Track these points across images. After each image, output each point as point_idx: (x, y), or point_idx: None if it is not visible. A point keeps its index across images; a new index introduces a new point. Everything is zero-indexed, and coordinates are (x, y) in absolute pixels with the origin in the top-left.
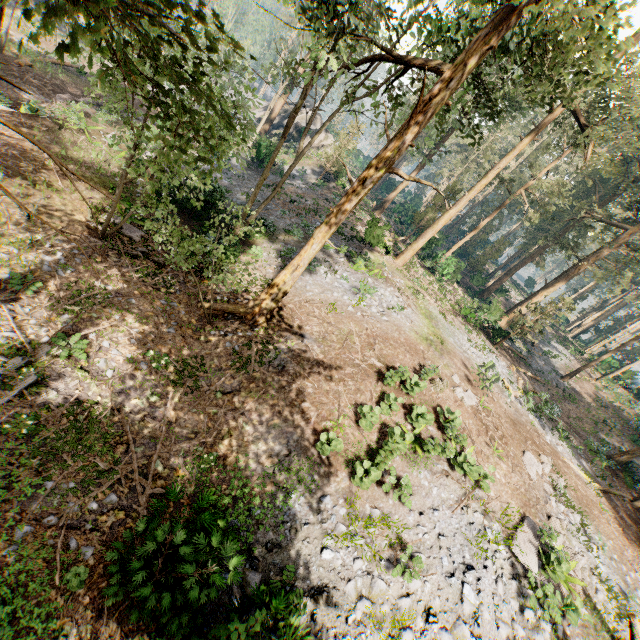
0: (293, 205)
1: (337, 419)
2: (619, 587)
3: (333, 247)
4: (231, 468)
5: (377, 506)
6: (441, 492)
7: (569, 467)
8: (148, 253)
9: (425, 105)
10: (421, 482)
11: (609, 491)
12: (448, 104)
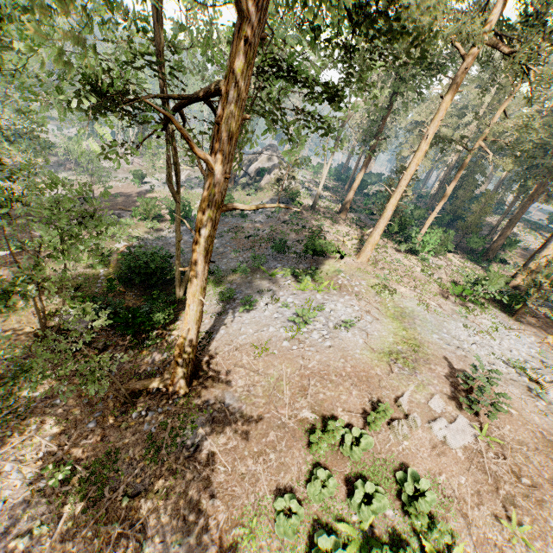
0: (249, 240)
1: (250, 521)
2: None
3: (279, 272)
4: None
5: None
6: None
7: None
8: (89, 341)
9: (218, 132)
10: None
11: None
12: (246, 118)
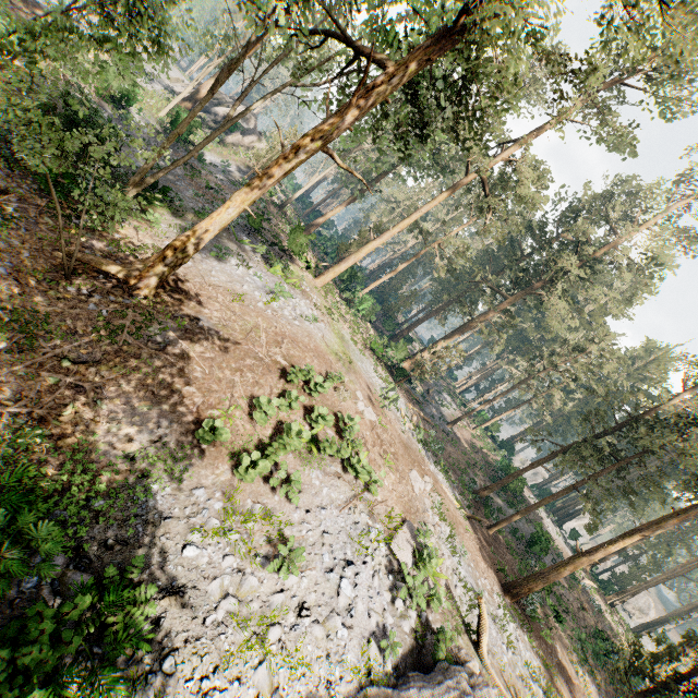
0: (209, 192)
1: (227, 409)
2: (473, 587)
3: (250, 244)
4: (68, 450)
5: (261, 502)
6: (331, 492)
7: (445, 493)
8: None
9: (368, 92)
10: (312, 481)
11: (473, 517)
12: (388, 101)
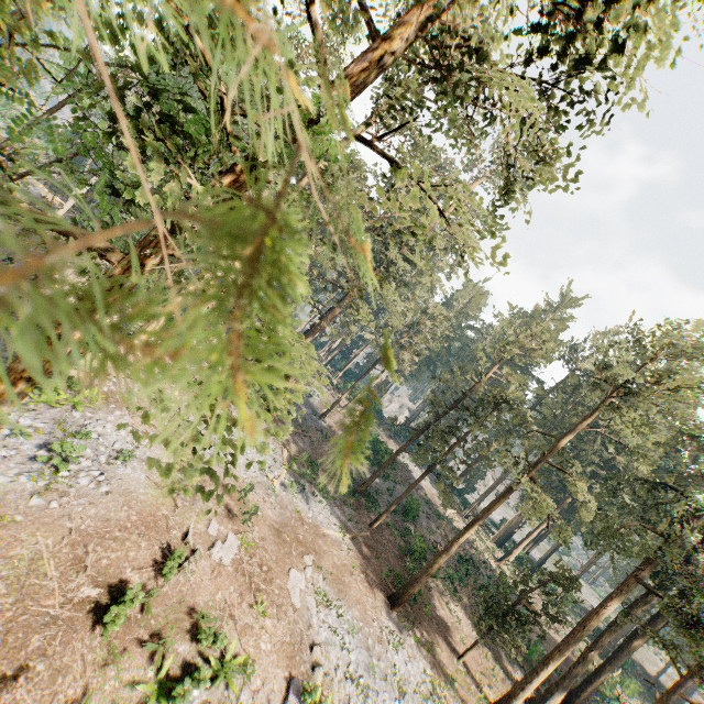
0: None
1: None
2: (365, 662)
3: None
4: None
5: None
6: None
7: (328, 537)
8: None
9: None
10: None
11: (356, 536)
12: None
